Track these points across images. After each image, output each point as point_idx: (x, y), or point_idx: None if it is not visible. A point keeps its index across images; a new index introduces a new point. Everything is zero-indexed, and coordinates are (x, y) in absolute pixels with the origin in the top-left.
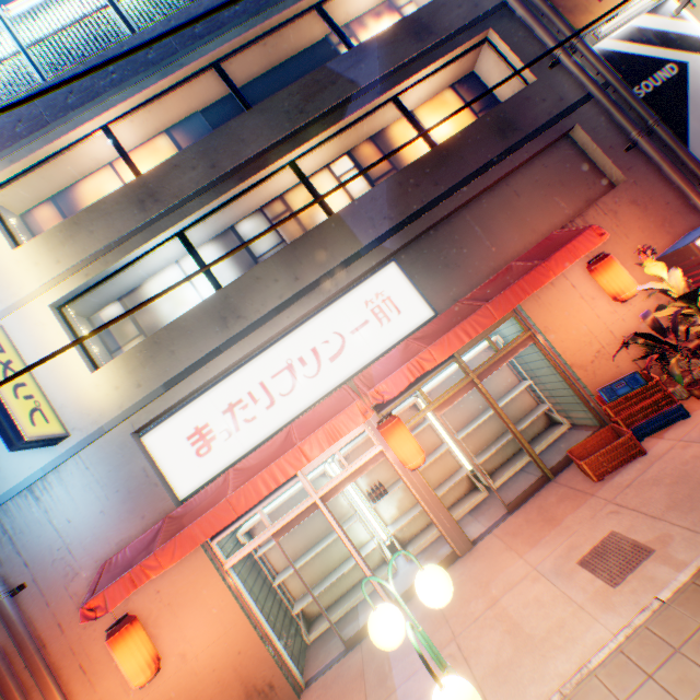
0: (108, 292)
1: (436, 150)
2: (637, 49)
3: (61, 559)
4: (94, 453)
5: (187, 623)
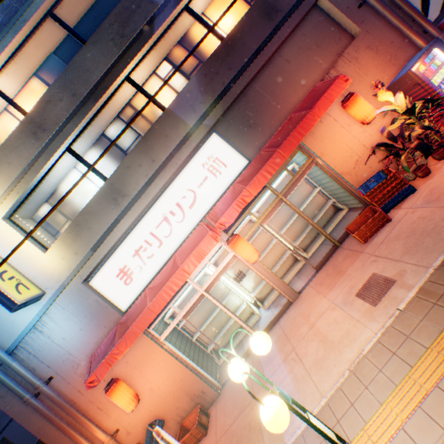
0: (37, 199)
1: (225, 42)
2: None
3: (67, 359)
4: (64, 299)
5: (148, 374)
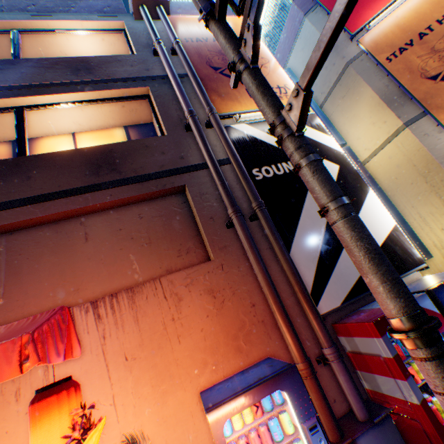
0: None
1: (9, 161)
2: (271, 139)
3: None
4: None
5: None
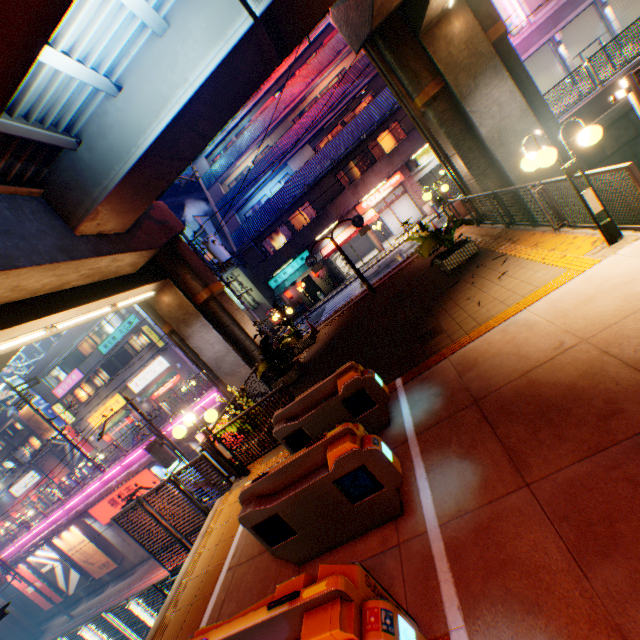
0: None
1: (33, 455)
2: (58, 441)
3: (8, 502)
4: (5, 492)
5: (24, 509)
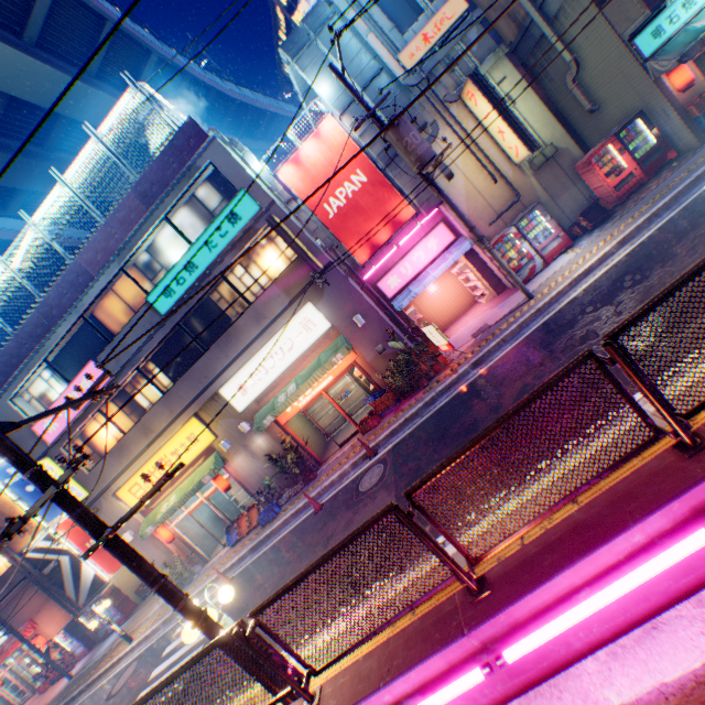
0: None
1: None
2: (43, 554)
3: None
4: None
5: None
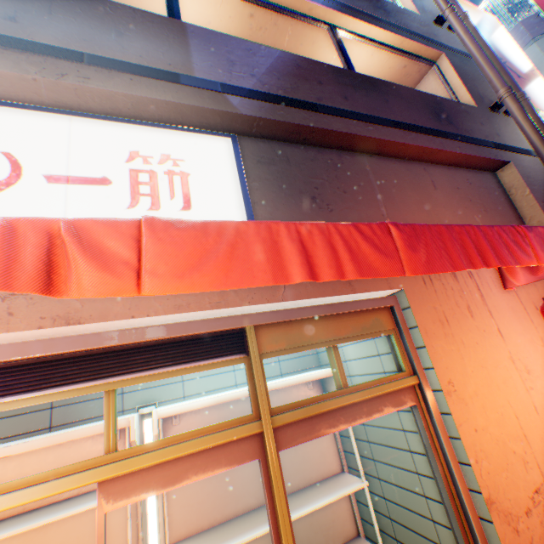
0: None
1: (361, 77)
2: None
3: None
4: None
5: None
